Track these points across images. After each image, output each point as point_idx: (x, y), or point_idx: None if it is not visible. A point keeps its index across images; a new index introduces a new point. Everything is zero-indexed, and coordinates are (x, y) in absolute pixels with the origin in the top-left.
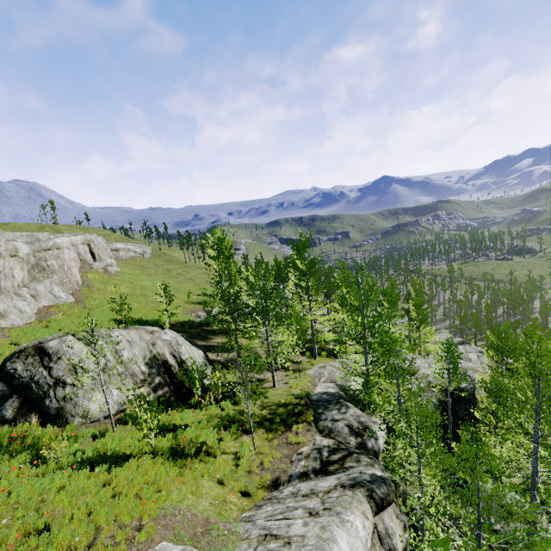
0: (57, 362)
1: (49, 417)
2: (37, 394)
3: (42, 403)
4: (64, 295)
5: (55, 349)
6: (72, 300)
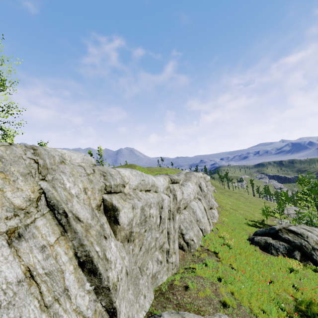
0: (307, 238)
1: (317, 265)
2: (306, 252)
3: (312, 257)
4: (215, 203)
5: (300, 231)
6: (217, 205)
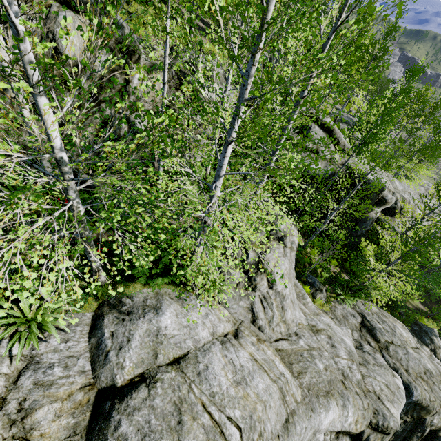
0: None
1: None
2: None
3: None
4: None
5: None
6: None
